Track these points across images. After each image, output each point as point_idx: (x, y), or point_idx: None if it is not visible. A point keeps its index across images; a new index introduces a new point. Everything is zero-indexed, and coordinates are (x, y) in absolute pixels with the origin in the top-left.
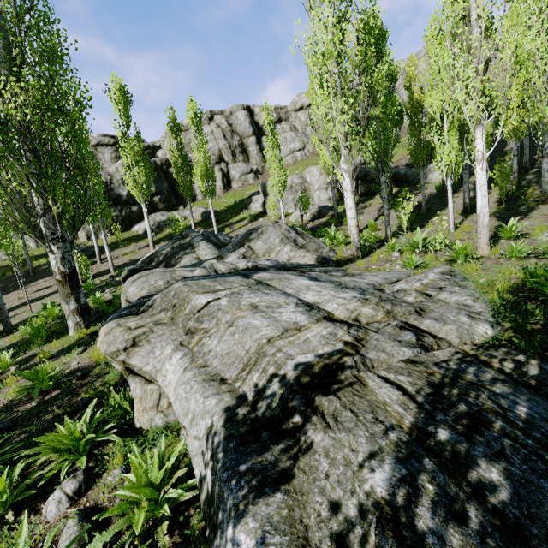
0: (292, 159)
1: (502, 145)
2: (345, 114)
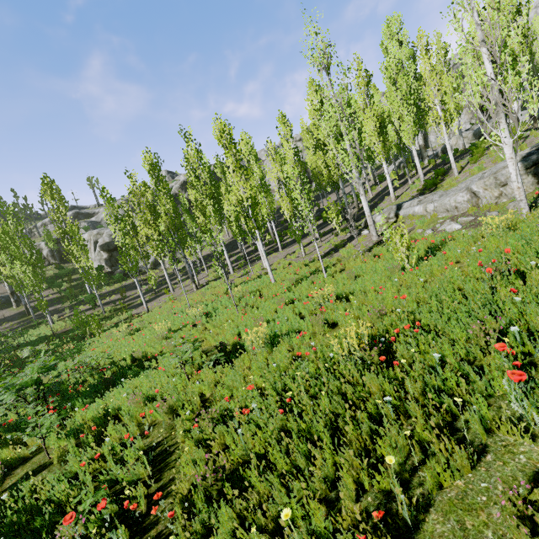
0: None
1: None
2: None
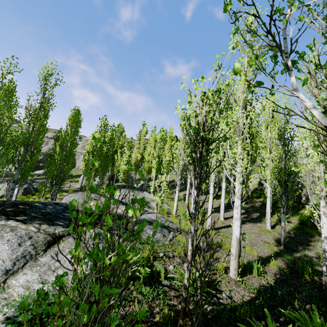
0: None
1: (172, 182)
2: None
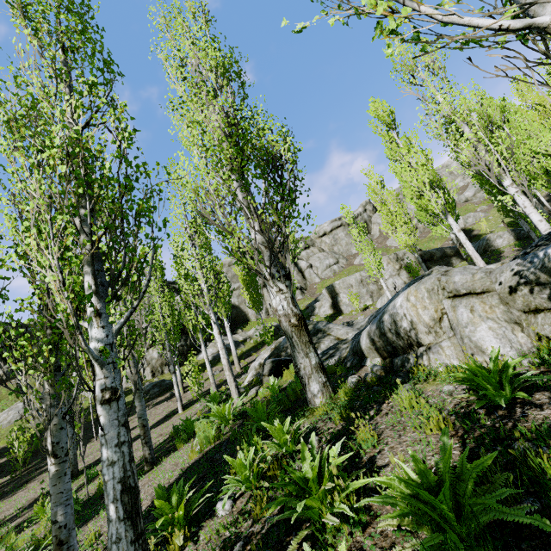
0: (331, 272)
1: None
2: (500, 145)
